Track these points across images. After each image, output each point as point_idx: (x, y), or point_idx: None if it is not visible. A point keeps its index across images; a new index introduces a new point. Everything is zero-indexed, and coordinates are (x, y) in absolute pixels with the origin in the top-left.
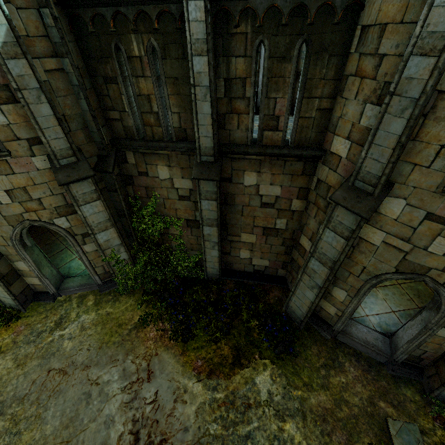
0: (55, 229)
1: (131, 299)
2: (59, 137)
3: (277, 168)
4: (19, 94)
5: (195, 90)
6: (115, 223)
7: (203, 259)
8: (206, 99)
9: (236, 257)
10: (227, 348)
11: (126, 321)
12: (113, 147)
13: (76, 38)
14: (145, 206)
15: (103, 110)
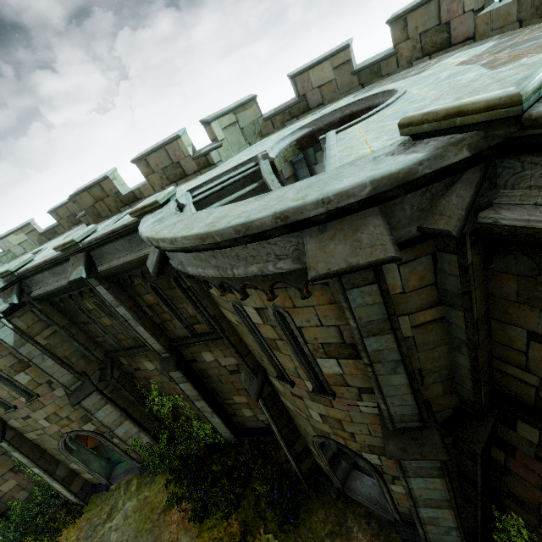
0: (86, 434)
1: (163, 478)
2: (64, 374)
3: (221, 345)
4: (31, 363)
5: (128, 323)
6: (128, 416)
7: (212, 426)
8: (138, 325)
9: (243, 416)
10: (236, 523)
11: (157, 505)
12: (108, 359)
13: (58, 309)
14: (151, 392)
15: (93, 338)
